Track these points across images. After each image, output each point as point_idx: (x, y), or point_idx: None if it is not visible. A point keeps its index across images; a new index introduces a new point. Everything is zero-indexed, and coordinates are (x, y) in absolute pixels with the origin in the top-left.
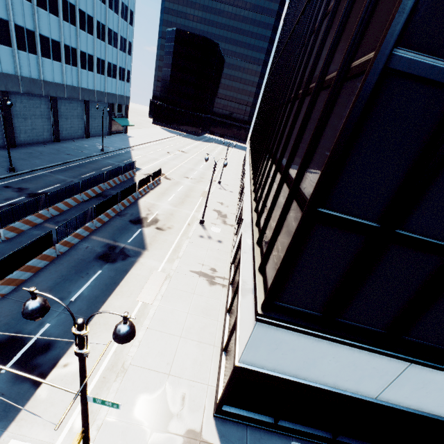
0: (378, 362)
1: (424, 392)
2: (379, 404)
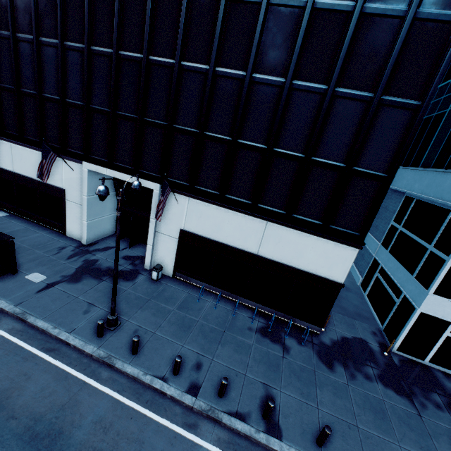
0: (3, 146)
1: (24, 162)
2: (14, 174)
